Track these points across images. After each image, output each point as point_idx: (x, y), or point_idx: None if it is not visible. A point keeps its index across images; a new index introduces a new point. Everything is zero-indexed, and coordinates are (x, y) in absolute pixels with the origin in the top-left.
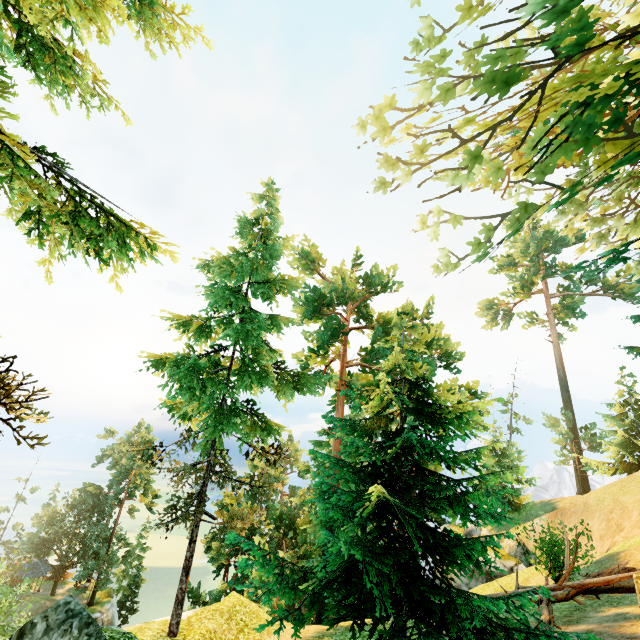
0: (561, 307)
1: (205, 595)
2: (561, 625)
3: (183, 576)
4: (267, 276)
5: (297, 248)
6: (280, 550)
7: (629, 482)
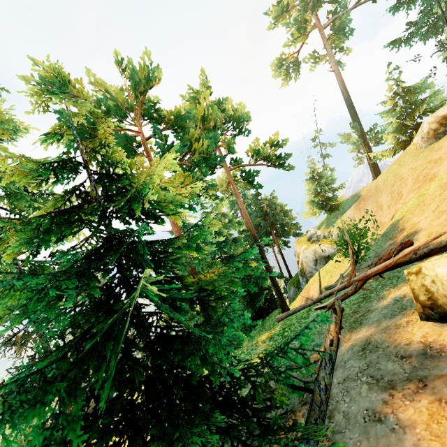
0: (333, 33)
1: None
2: (347, 331)
3: None
4: None
5: (31, 78)
6: None
7: (404, 156)
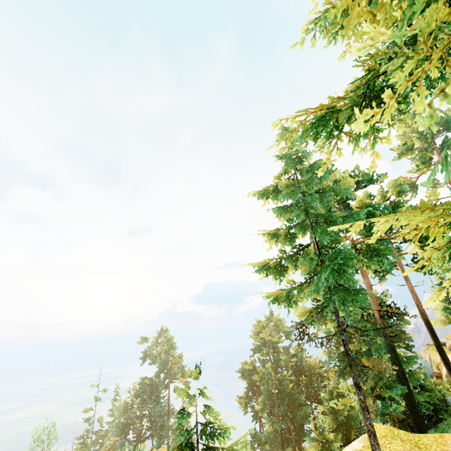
0: None
1: (262, 438)
2: None
3: (366, 414)
4: (305, 190)
5: None
6: (298, 394)
7: None
